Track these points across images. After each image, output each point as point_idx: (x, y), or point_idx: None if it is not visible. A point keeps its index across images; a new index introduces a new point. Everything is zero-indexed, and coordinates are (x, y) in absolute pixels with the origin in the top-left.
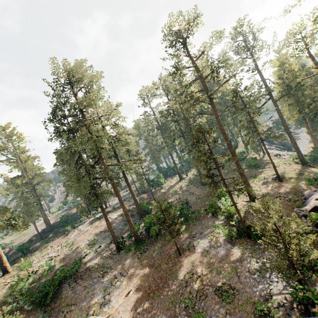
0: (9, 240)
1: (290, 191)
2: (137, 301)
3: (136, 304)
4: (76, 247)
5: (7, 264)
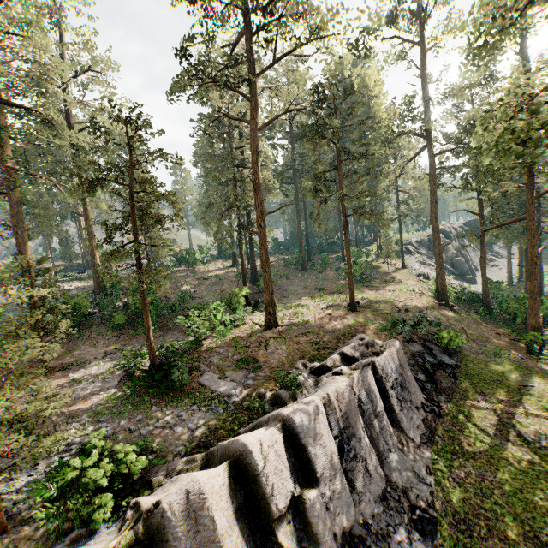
0: None
1: (339, 330)
2: None
3: None
4: None
5: None
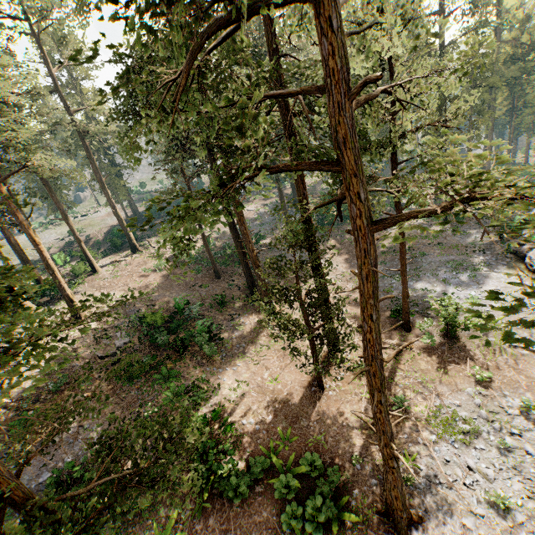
0: (66, 230)
1: None
2: (348, 259)
3: (348, 260)
4: (222, 232)
5: (134, 241)
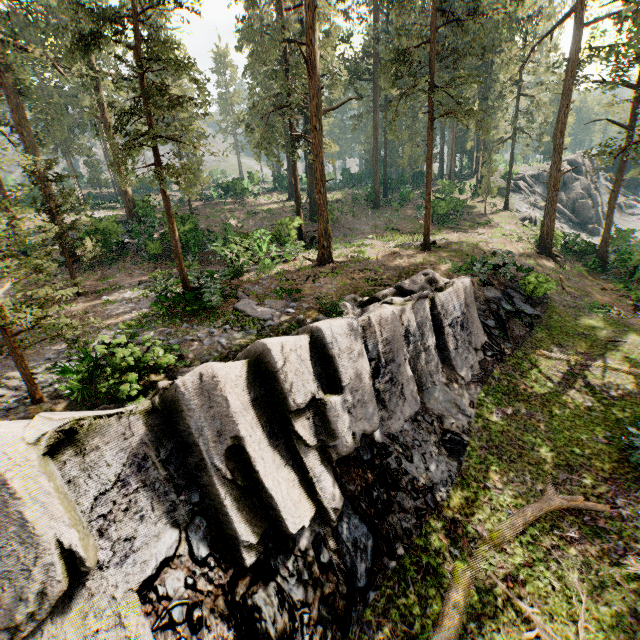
0: None
1: (403, 268)
2: None
3: None
4: None
5: None
